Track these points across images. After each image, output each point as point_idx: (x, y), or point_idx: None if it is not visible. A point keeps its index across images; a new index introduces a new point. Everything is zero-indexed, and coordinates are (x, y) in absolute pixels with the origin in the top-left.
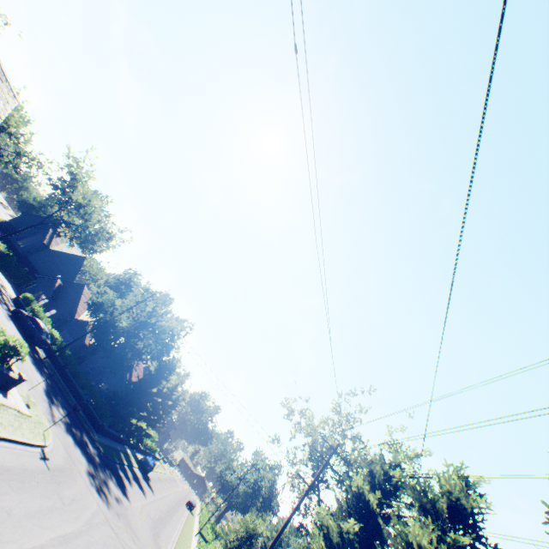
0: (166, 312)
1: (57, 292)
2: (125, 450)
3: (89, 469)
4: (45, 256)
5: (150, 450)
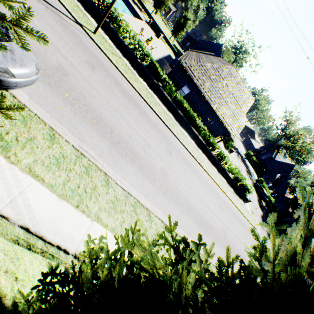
0: None
1: (276, 181)
2: None
3: None
4: (271, 163)
5: None
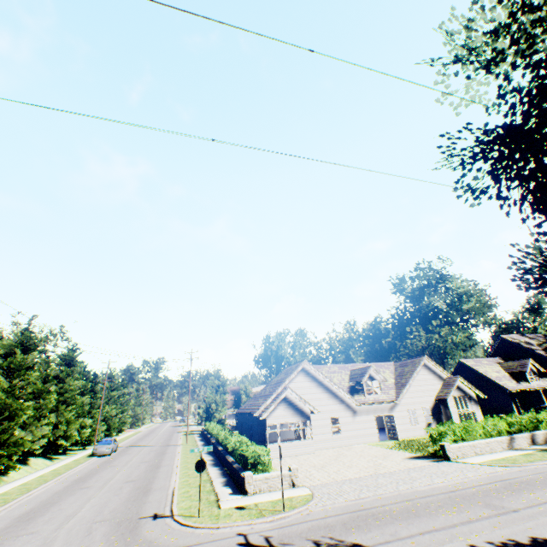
0: None
1: None
2: None
3: None
4: None
5: None
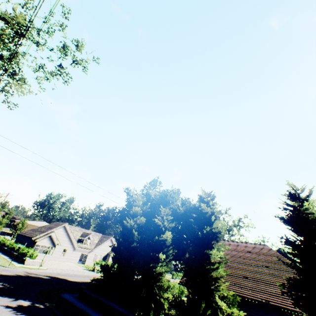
0: None
1: None
2: None
3: None
4: None
5: None
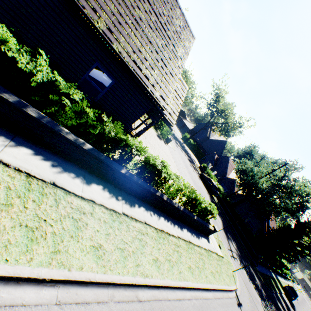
0: (298, 177)
1: (215, 161)
2: (271, 275)
3: (263, 308)
4: (207, 143)
5: (283, 273)
